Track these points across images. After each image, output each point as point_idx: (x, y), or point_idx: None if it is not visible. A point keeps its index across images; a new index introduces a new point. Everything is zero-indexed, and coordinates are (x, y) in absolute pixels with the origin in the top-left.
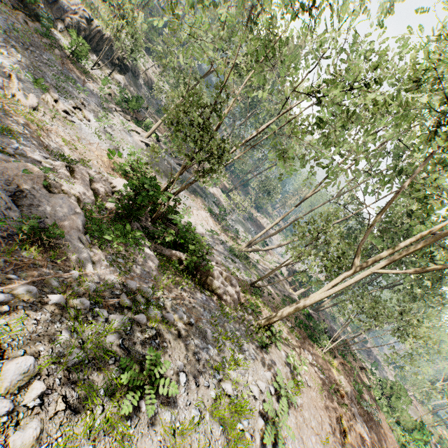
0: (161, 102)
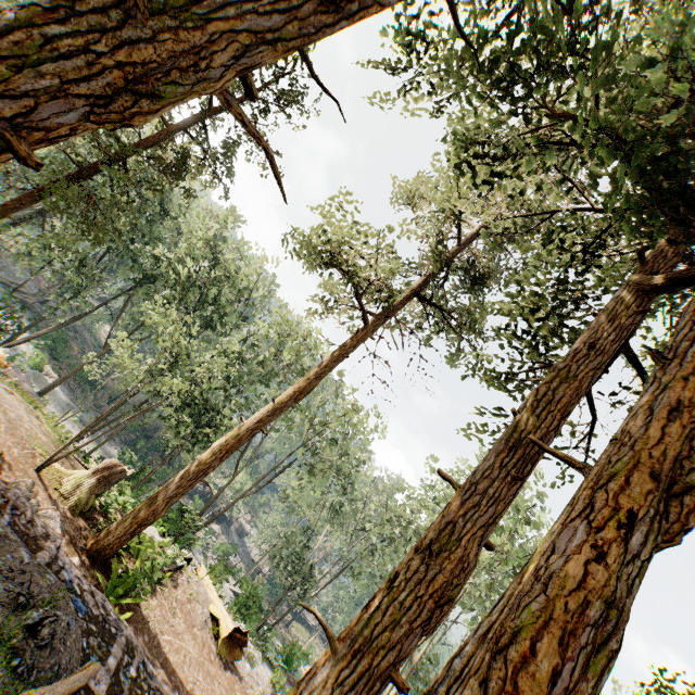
0: (248, 549)
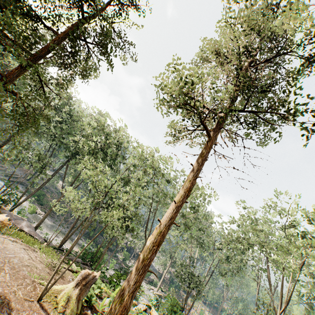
0: (154, 267)
